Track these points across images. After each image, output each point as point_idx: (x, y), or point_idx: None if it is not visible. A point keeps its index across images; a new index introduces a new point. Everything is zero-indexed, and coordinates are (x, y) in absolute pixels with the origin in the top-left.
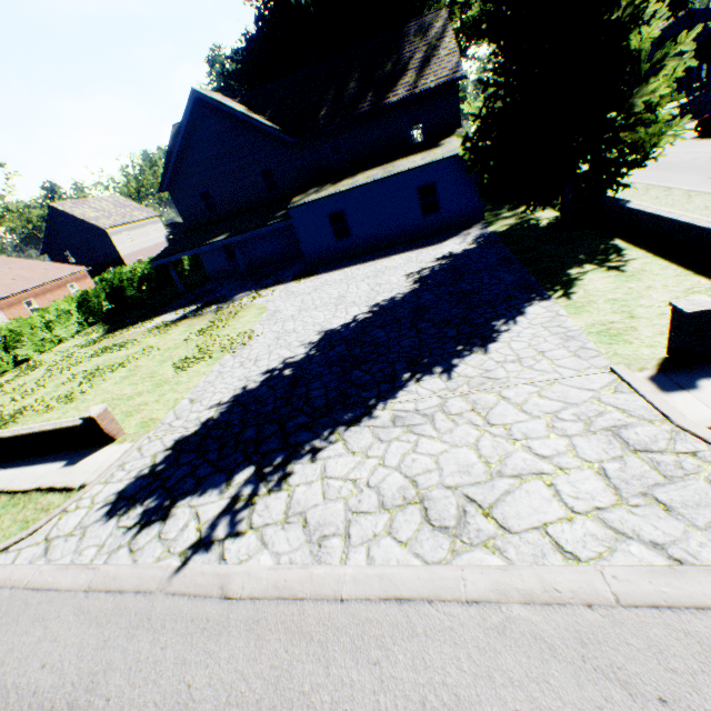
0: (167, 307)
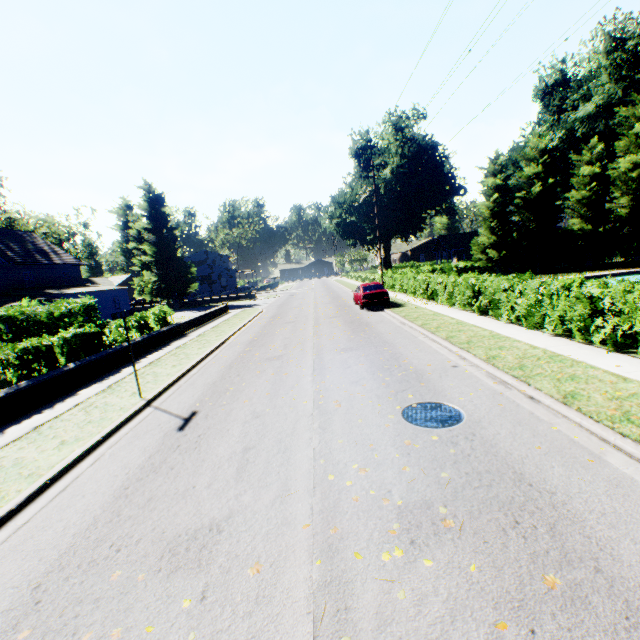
0: None
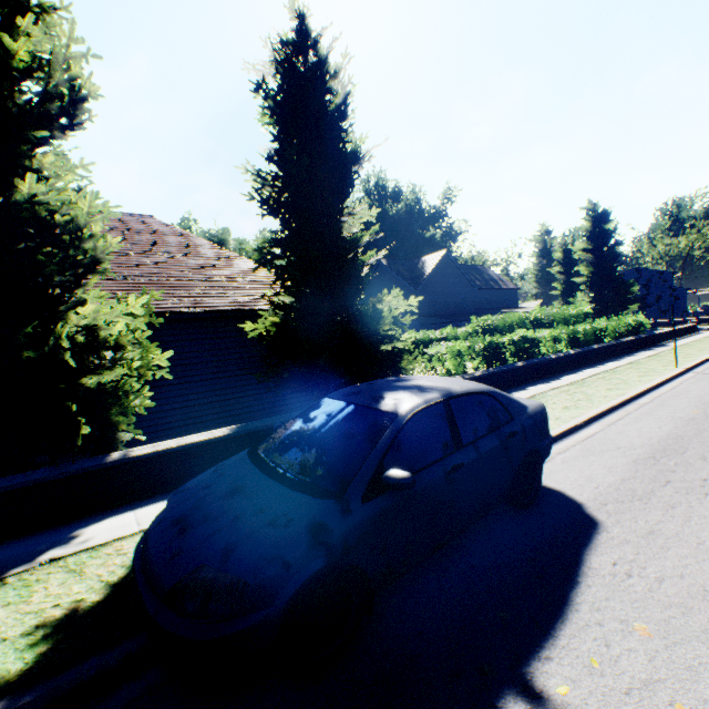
0: None
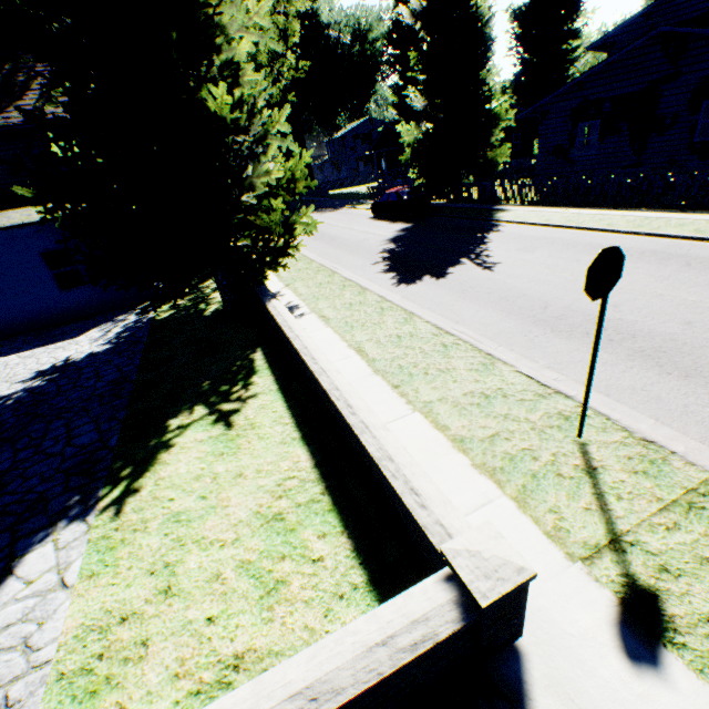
0: None
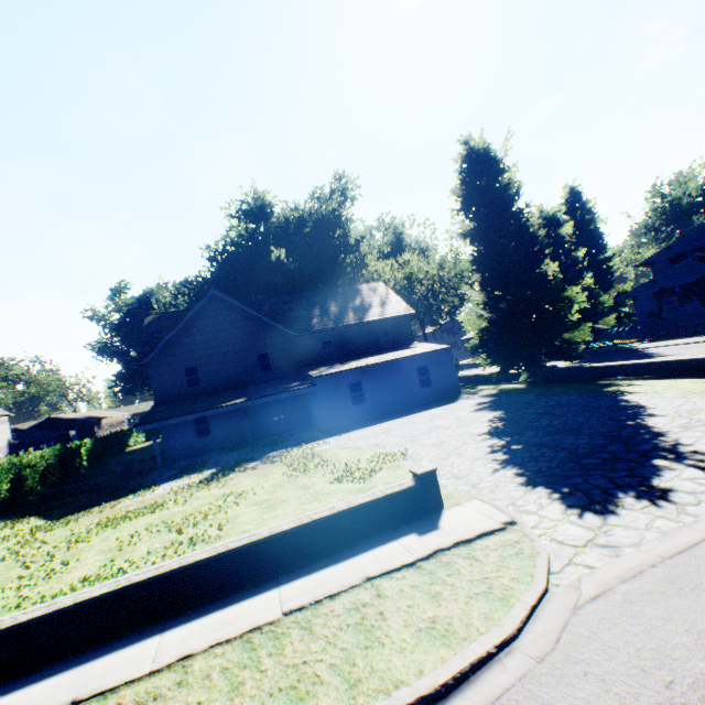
0: (141, 482)
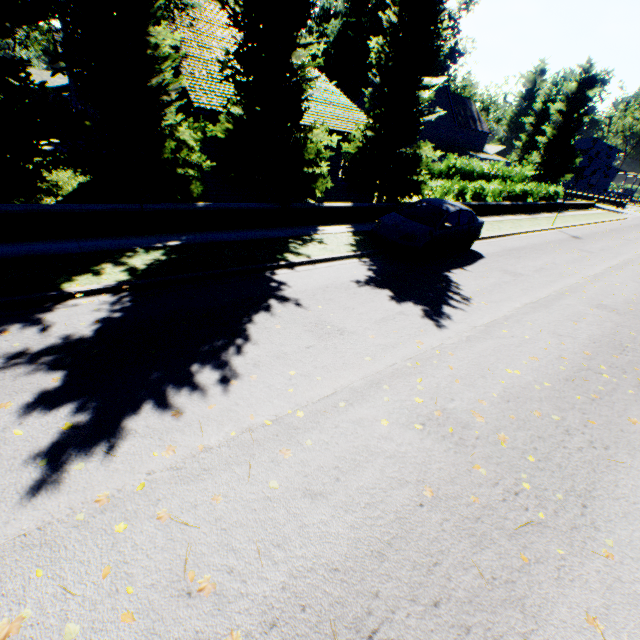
0: None
